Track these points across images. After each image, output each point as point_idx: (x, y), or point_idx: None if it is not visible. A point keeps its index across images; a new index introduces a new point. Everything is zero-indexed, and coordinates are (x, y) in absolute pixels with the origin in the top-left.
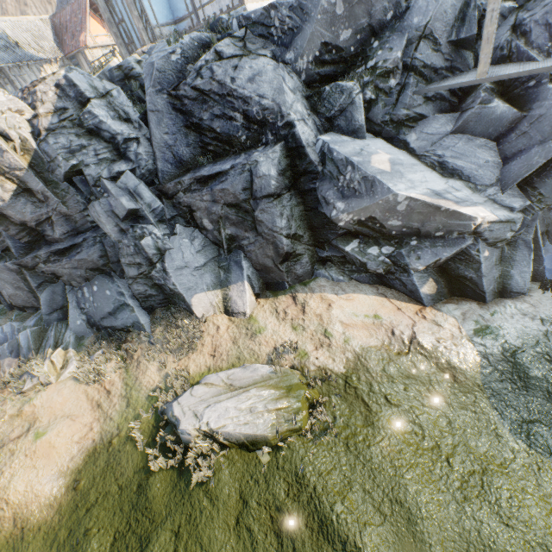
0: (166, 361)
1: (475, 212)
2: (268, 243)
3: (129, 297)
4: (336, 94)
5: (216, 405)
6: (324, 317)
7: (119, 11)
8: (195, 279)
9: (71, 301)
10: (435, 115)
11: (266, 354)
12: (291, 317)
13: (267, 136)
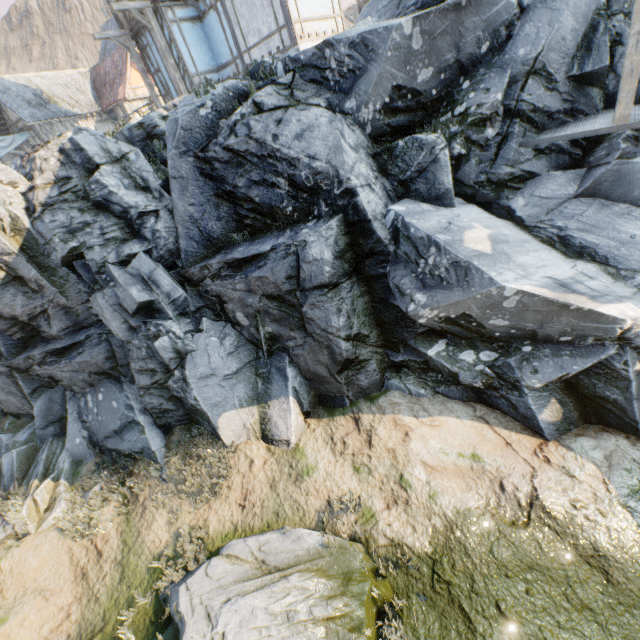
0: (179, 510)
1: (622, 311)
2: (321, 347)
3: (140, 411)
4: (413, 150)
5: (238, 601)
6: (399, 454)
7: (155, 60)
8: (224, 392)
9: (71, 411)
10: (551, 172)
11: (315, 511)
12: (351, 451)
13: (320, 207)
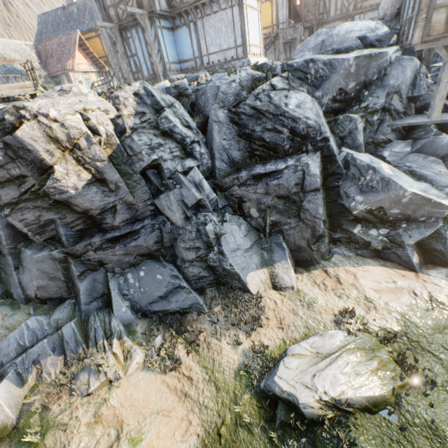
0: (236, 339)
1: None
2: (307, 227)
3: (182, 279)
4: (347, 122)
5: (321, 374)
6: (357, 286)
7: (134, 48)
8: (246, 260)
9: (113, 288)
10: (397, 140)
11: (329, 321)
12: (331, 288)
13: (308, 146)
